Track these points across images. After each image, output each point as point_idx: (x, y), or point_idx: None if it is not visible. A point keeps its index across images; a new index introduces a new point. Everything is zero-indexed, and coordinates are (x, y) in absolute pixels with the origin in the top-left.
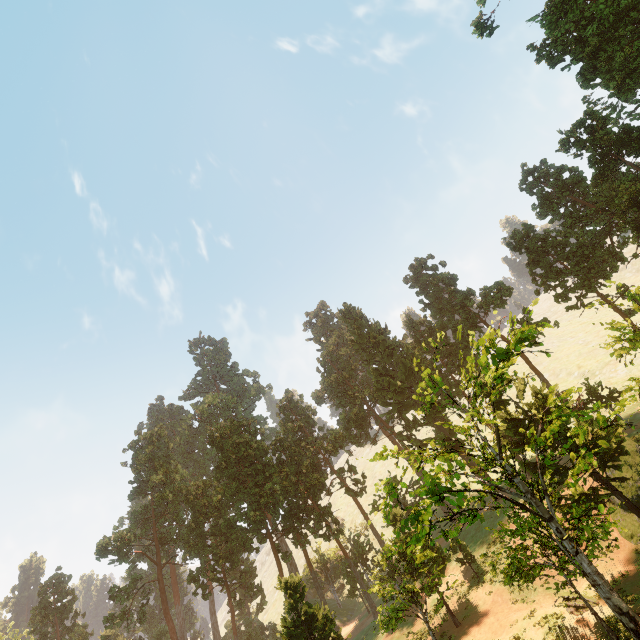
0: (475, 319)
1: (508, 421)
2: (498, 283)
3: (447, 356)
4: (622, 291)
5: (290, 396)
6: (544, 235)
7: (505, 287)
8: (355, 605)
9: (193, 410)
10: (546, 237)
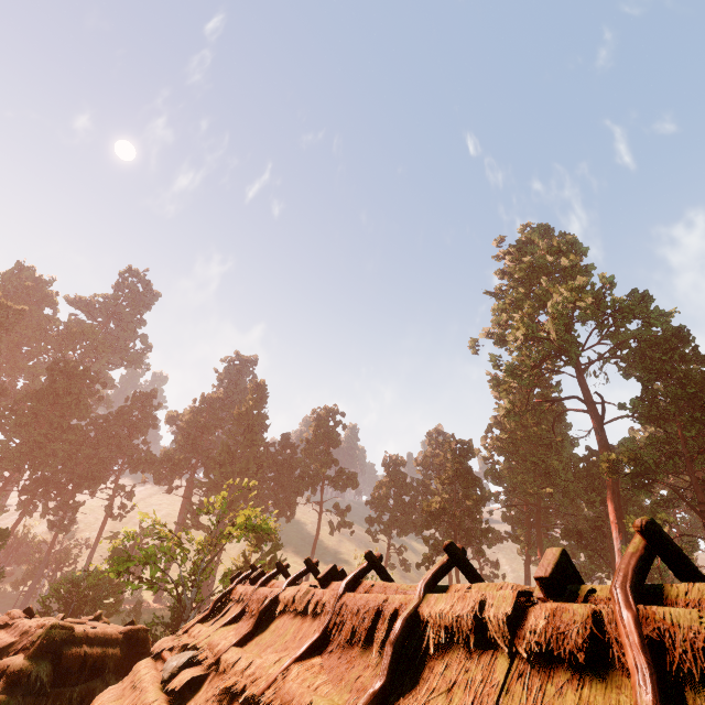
0: (318, 481)
1: (245, 561)
2: (355, 474)
3: (279, 485)
4: (400, 550)
5: (153, 397)
6: (403, 475)
7: (355, 481)
8: (5, 597)
9: (66, 323)
10: (403, 478)
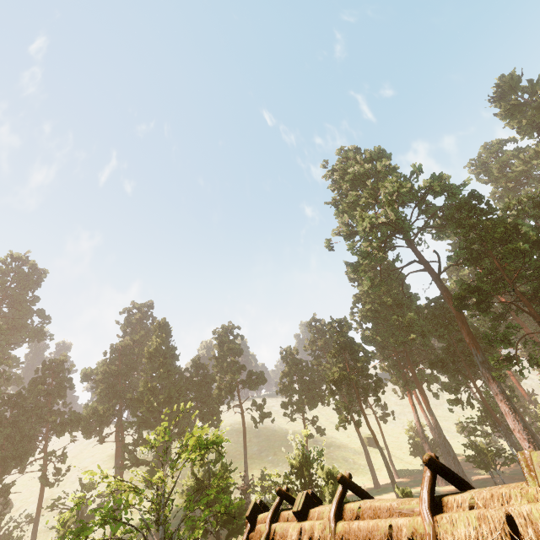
0: (234, 388)
1: (196, 478)
2: (262, 372)
3: (202, 402)
4: (314, 421)
5: (63, 361)
6: (299, 361)
7: (263, 378)
8: None
9: None
10: (300, 363)
